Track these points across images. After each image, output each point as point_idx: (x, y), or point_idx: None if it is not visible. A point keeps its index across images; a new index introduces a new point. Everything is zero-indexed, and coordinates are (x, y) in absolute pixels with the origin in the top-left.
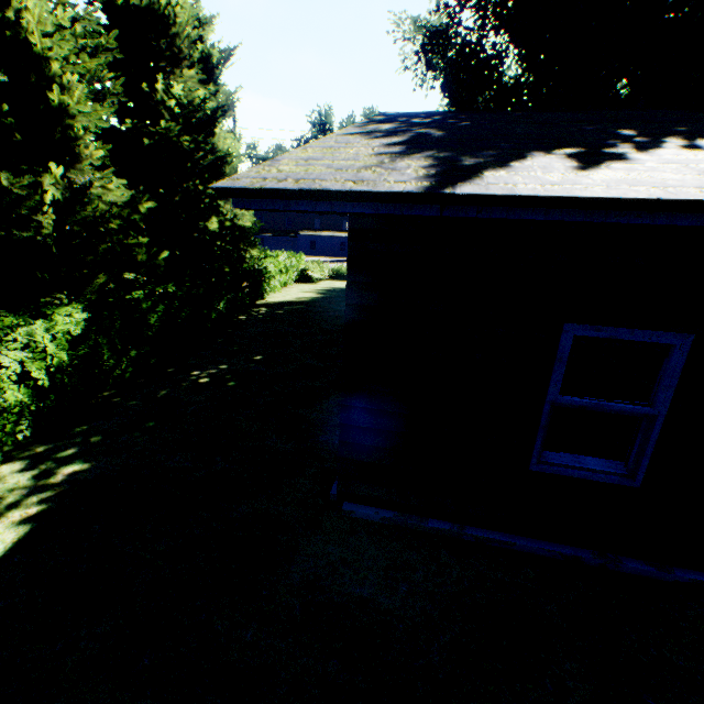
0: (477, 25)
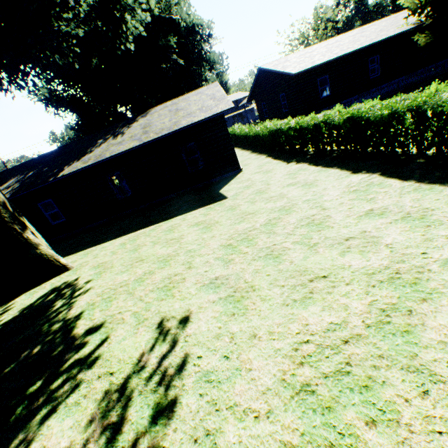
0: (51, 95)
